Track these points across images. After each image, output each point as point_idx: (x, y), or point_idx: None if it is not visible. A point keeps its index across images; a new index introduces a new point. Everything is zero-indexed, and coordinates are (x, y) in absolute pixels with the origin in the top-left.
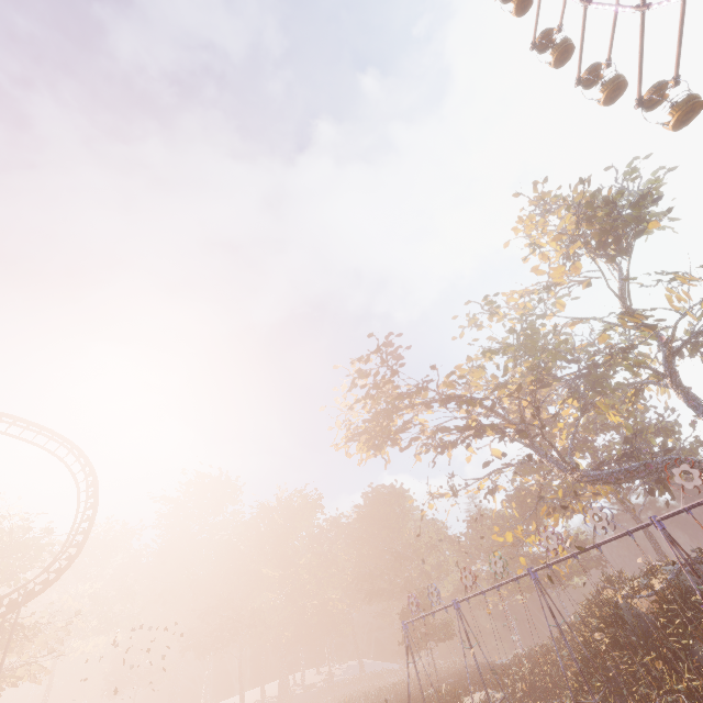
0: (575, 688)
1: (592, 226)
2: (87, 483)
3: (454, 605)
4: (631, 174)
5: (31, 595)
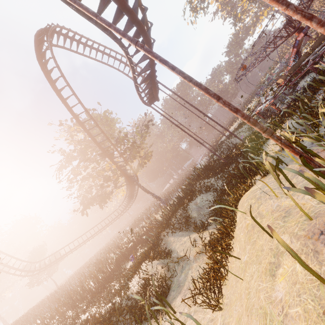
0: None
1: None
2: None
3: None
4: None
5: None
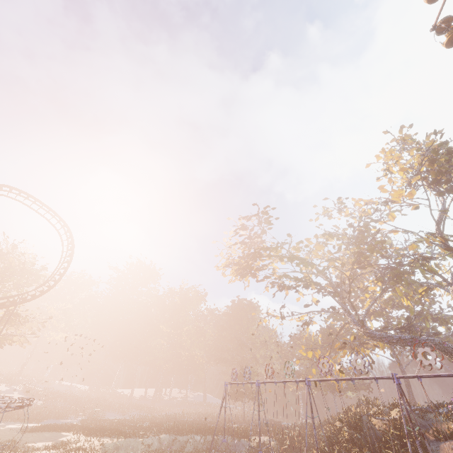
0: None
1: (432, 167)
2: (67, 248)
3: (256, 383)
4: None
5: (24, 300)
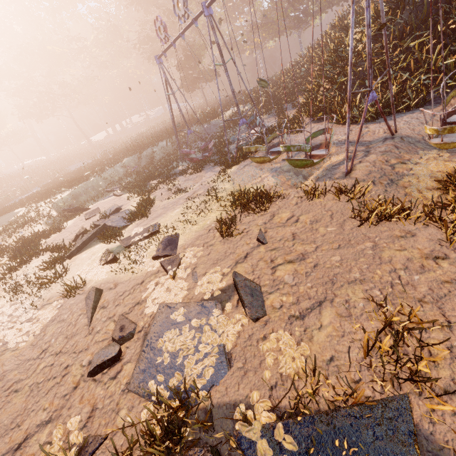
0: (314, 90)
1: None
2: None
3: (204, 12)
4: None
5: None
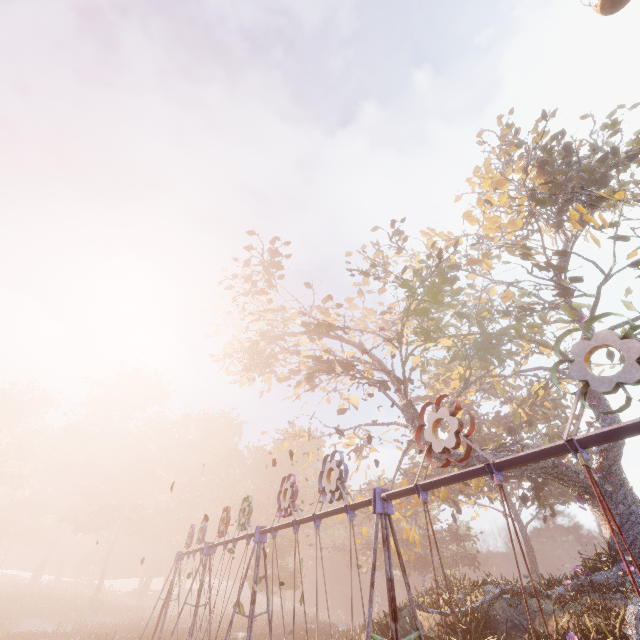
0: None
1: (544, 176)
2: None
3: (205, 549)
4: (610, 127)
5: None
